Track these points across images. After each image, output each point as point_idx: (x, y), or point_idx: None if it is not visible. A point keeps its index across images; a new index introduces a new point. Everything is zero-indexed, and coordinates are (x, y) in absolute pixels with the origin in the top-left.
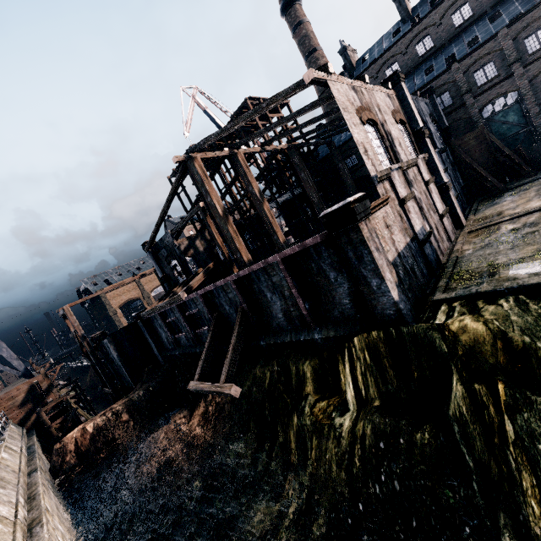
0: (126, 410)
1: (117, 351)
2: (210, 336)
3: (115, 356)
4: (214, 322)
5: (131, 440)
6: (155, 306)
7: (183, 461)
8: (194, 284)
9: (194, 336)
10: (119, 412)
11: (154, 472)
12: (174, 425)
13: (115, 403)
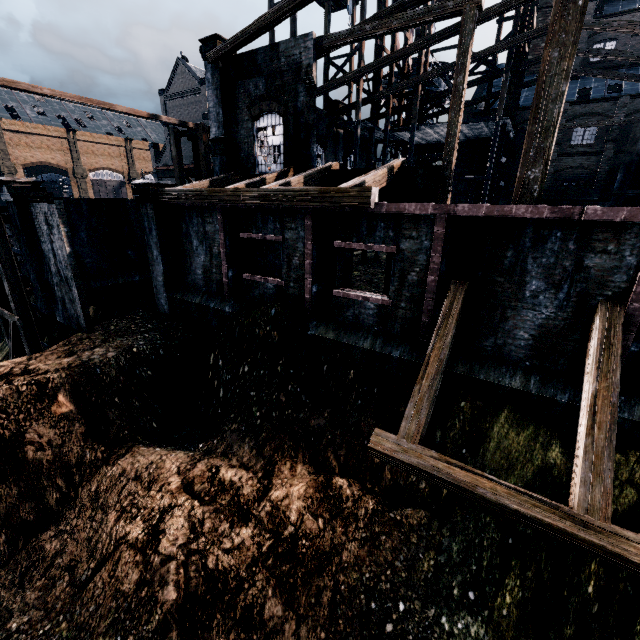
0: (70, 387)
1: (71, 243)
2: (452, 334)
3: (62, 252)
4: (462, 301)
5: (70, 462)
6: (236, 188)
7: (277, 609)
8: (371, 185)
9: (314, 299)
10: (51, 389)
11: (177, 614)
12: (216, 475)
13: (36, 358)
